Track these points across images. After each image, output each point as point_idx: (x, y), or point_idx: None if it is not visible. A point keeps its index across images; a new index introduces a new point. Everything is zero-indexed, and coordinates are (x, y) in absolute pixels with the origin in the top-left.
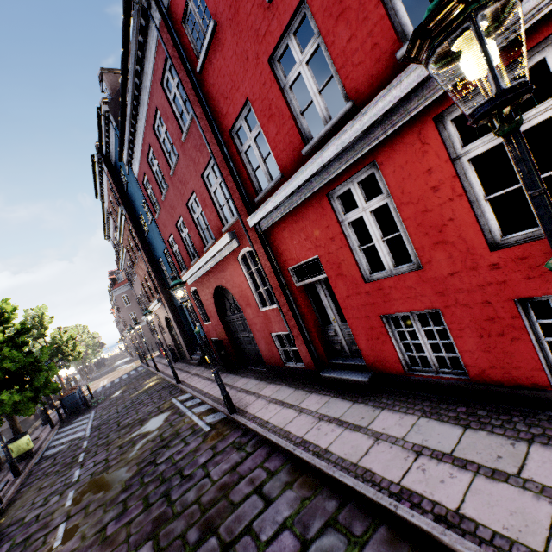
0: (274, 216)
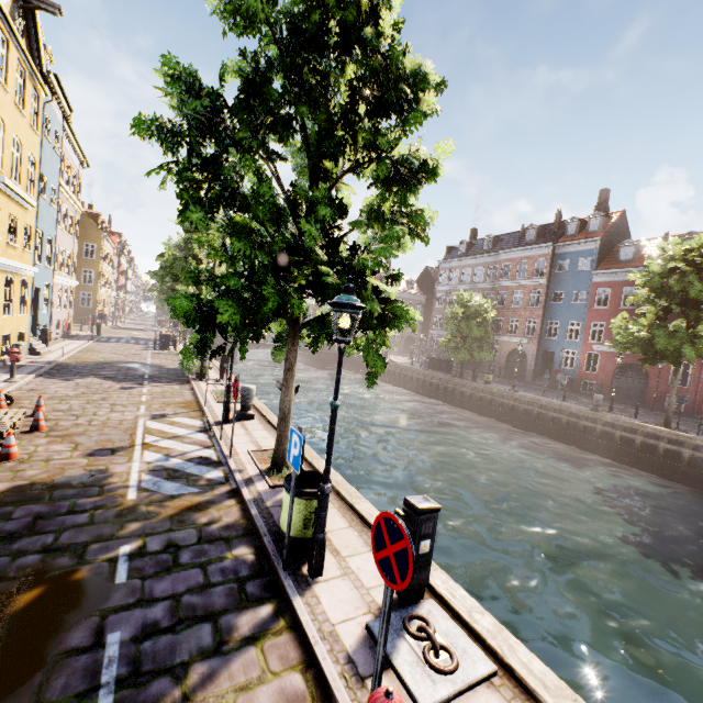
0: None
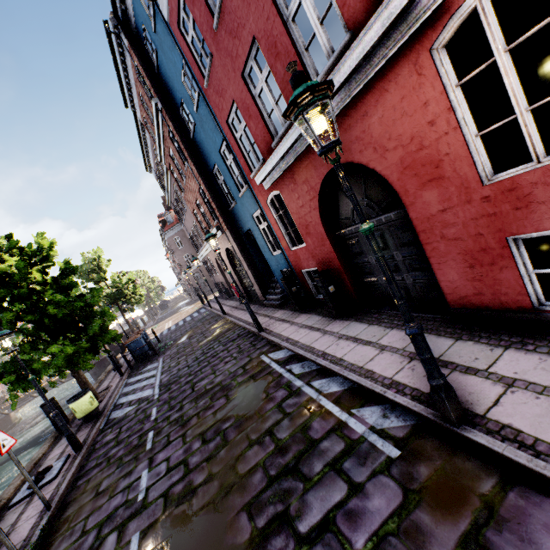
0: None
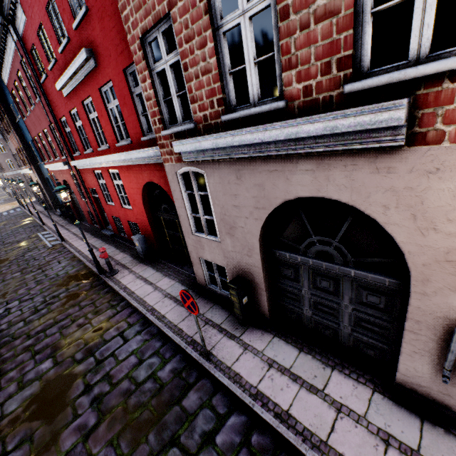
0: (80, 167)
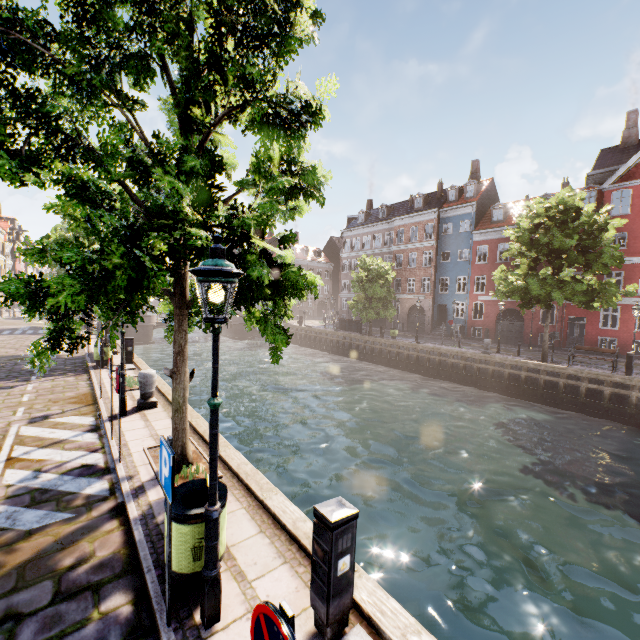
0: None
